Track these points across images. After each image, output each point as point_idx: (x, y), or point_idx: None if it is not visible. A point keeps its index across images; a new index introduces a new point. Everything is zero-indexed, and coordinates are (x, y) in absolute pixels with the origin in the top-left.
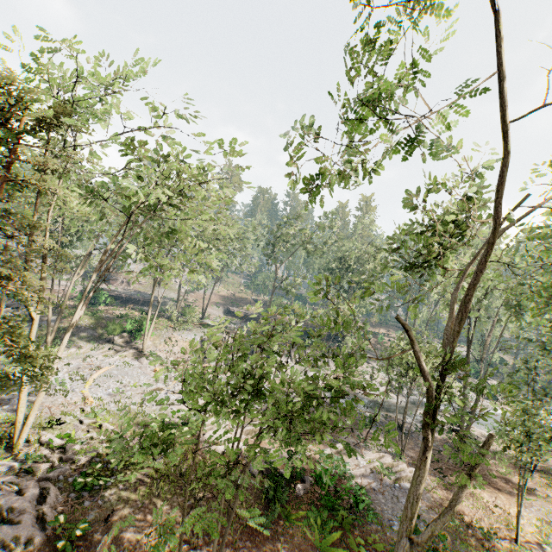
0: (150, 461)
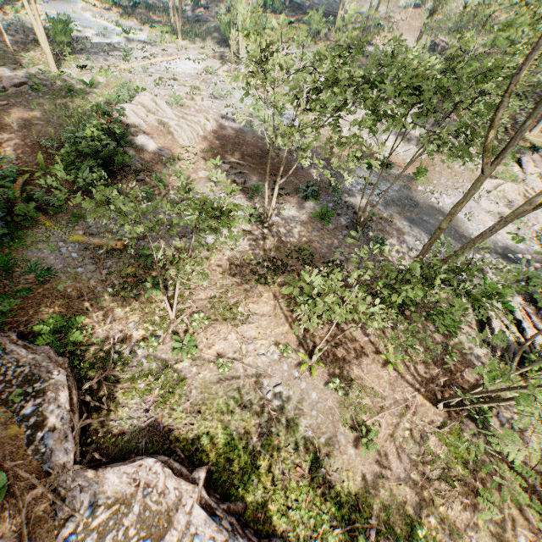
0: (81, 101)
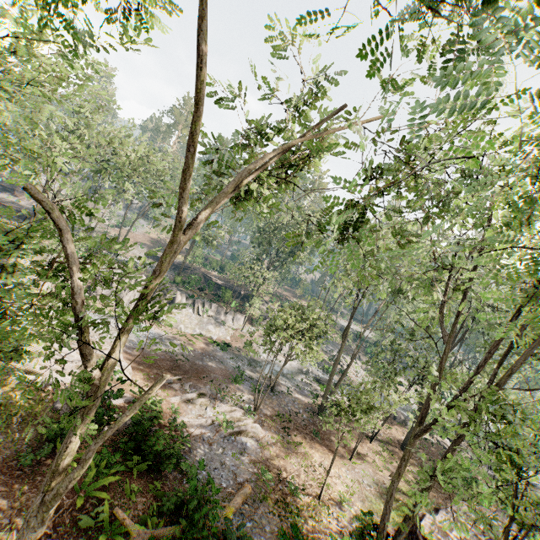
0: None
